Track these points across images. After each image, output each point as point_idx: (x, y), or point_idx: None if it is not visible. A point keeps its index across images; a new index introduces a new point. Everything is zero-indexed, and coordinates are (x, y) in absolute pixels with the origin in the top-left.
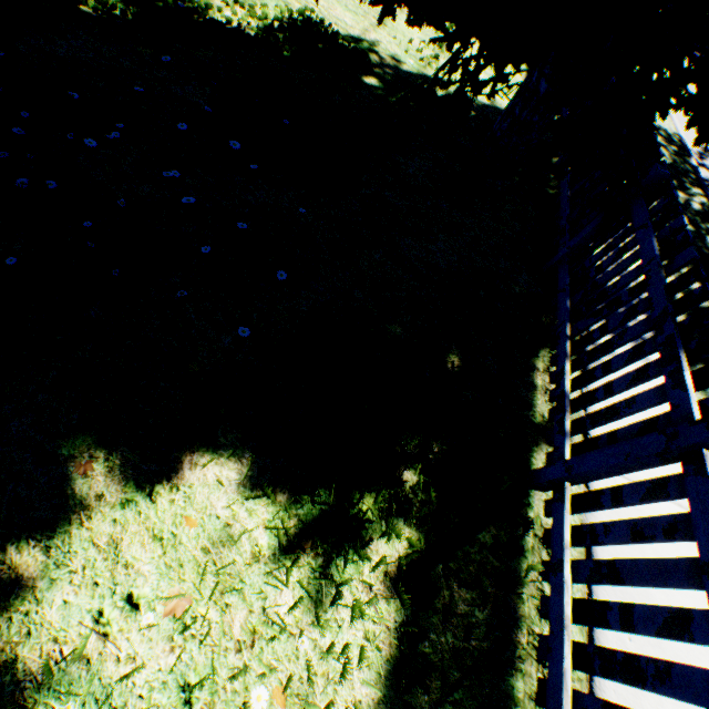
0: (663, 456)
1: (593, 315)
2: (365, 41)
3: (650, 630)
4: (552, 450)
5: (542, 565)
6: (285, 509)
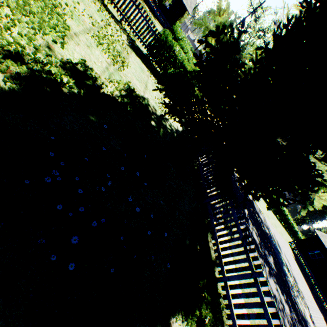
0: (250, 278)
1: (222, 228)
2: (145, 98)
3: (253, 318)
4: (219, 270)
5: (225, 305)
6: (190, 323)
